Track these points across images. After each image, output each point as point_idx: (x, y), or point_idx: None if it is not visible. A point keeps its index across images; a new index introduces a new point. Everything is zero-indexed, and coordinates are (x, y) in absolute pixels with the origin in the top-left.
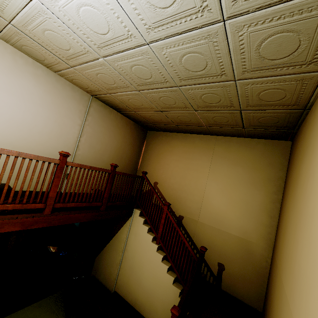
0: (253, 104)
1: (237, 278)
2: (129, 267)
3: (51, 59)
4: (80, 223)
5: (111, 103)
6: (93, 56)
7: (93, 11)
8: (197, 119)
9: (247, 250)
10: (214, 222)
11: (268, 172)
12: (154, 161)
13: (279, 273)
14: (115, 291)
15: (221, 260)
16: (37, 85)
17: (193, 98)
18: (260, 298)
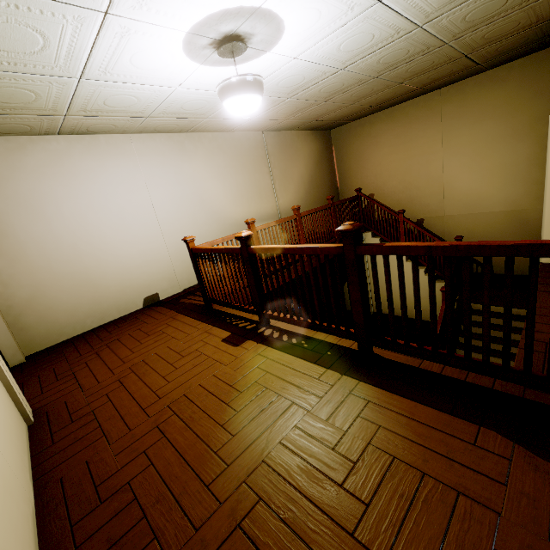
0: (481, 45)
1: None
2: (381, 288)
3: (231, 124)
4: (294, 280)
5: (285, 127)
6: (280, 101)
7: (292, 78)
8: (404, 88)
9: (519, 221)
10: (467, 209)
11: (533, 109)
12: (358, 169)
13: None
14: (375, 312)
15: None
16: (225, 156)
17: (396, 77)
18: None
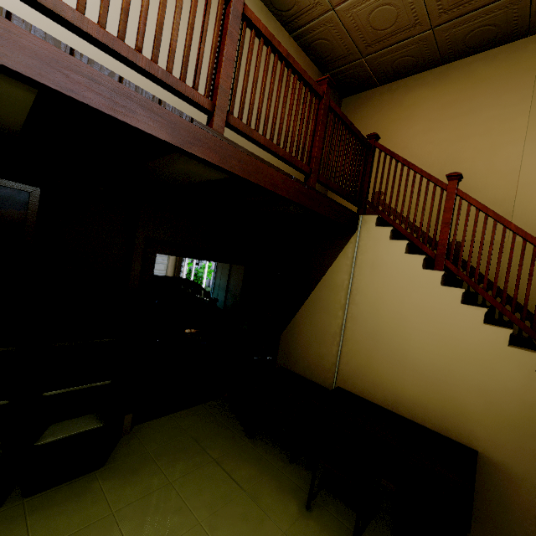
0: None
1: None
2: (367, 334)
3: None
4: (224, 310)
5: None
6: None
7: None
8: None
9: None
10: None
11: None
12: None
13: None
14: (338, 387)
15: None
16: None
17: None
18: None
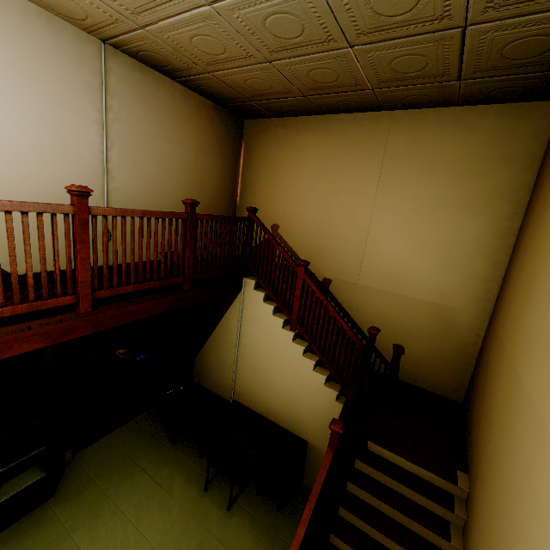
0: None
1: (424, 362)
2: (251, 368)
3: None
4: None
5: (153, 57)
6: None
7: None
8: (352, 70)
9: (444, 321)
10: (387, 284)
11: (498, 178)
12: (267, 185)
13: (509, 356)
14: (235, 400)
15: (398, 340)
16: None
17: (347, 6)
18: (460, 386)
